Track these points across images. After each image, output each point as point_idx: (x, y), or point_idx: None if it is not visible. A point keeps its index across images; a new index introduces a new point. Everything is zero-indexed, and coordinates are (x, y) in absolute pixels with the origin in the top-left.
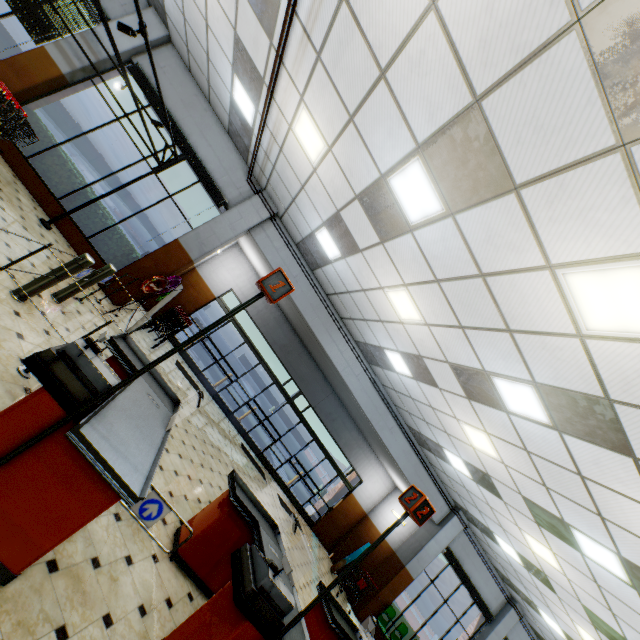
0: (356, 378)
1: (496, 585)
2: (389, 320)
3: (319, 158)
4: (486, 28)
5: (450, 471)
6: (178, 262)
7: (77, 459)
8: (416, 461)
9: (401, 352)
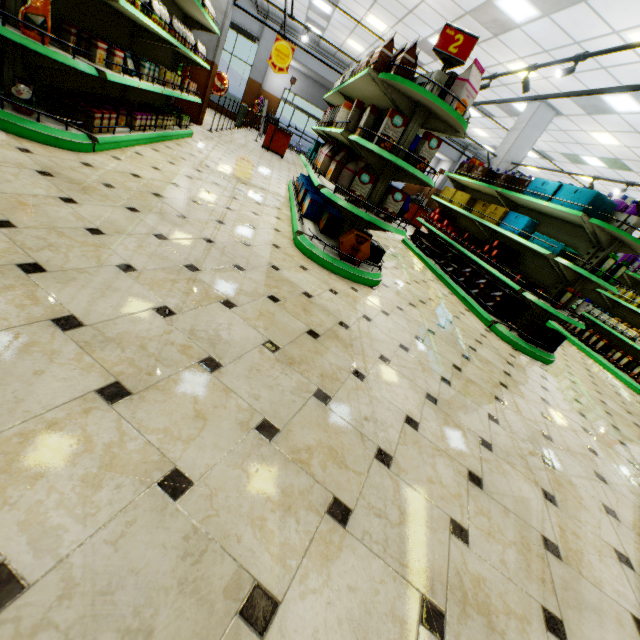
0: None
1: None
2: (359, 56)
3: None
4: None
5: None
6: (256, 90)
7: (281, 134)
8: None
9: None
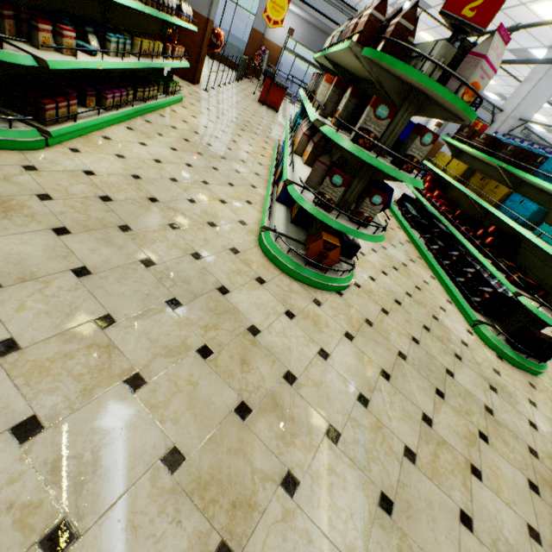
0: None
1: None
2: None
3: None
4: None
5: None
6: (259, 40)
7: (277, 88)
8: None
9: None
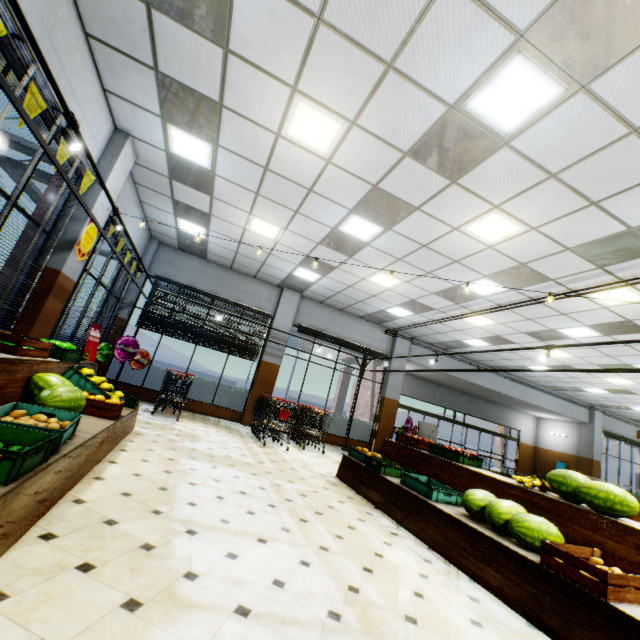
0: (502, 385)
1: (635, 427)
2: (537, 358)
3: (487, 325)
4: (635, 312)
5: (586, 394)
6: (394, 408)
7: None
8: (557, 400)
9: (546, 365)
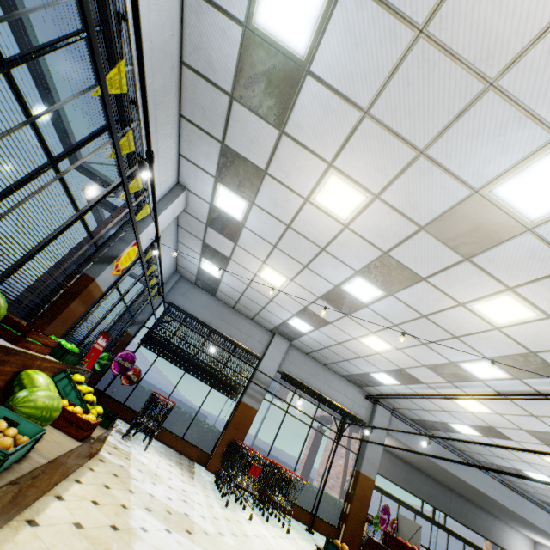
0: (492, 487)
1: None
2: (538, 464)
3: (480, 412)
4: None
5: None
6: (369, 489)
7: None
8: None
9: (548, 475)
